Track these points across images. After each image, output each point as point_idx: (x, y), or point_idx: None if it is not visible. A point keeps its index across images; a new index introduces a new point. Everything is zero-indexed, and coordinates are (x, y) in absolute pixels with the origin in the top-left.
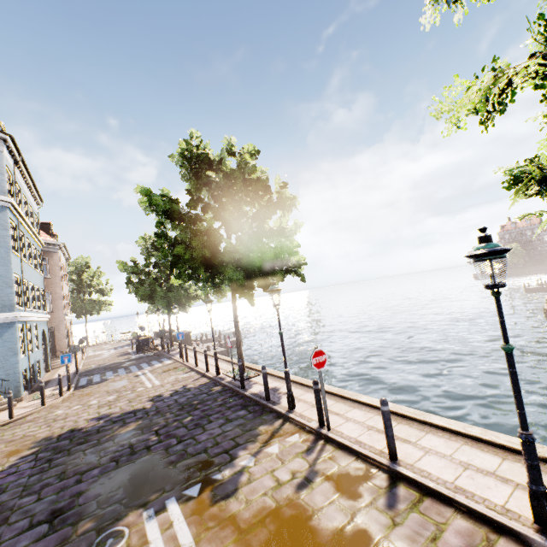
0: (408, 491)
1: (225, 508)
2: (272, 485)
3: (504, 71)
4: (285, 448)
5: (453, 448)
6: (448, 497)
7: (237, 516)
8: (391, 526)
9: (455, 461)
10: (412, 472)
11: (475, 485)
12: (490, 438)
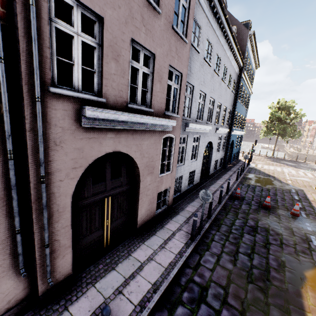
0: None
1: None
2: None
3: None
4: None
5: None
6: None
7: None
8: None
9: None
10: None
11: None
12: None
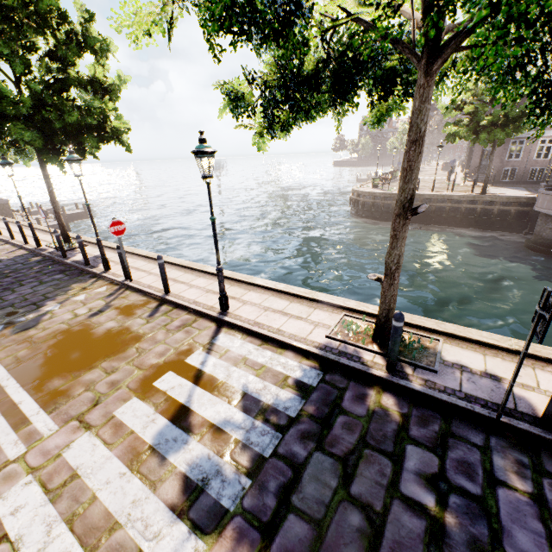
0: (167, 307)
1: (24, 335)
2: (70, 317)
3: (165, 5)
4: (91, 296)
5: (209, 283)
6: (186, 307)
7: (34, 337)
8: (145, 324)
9: (204, 290)
10: (174, 298)
11: (206, 299)
12: (232, 276)
